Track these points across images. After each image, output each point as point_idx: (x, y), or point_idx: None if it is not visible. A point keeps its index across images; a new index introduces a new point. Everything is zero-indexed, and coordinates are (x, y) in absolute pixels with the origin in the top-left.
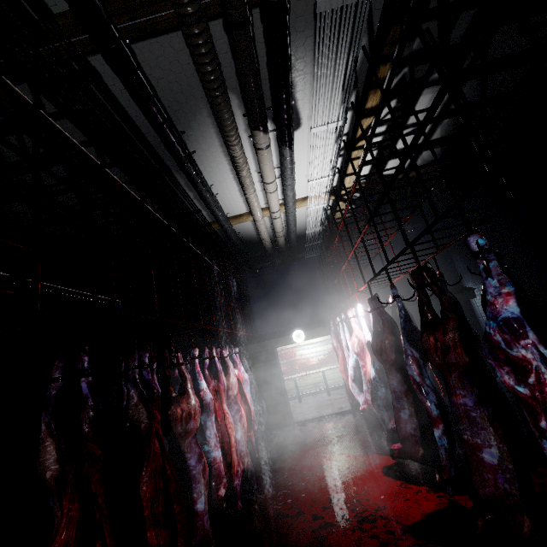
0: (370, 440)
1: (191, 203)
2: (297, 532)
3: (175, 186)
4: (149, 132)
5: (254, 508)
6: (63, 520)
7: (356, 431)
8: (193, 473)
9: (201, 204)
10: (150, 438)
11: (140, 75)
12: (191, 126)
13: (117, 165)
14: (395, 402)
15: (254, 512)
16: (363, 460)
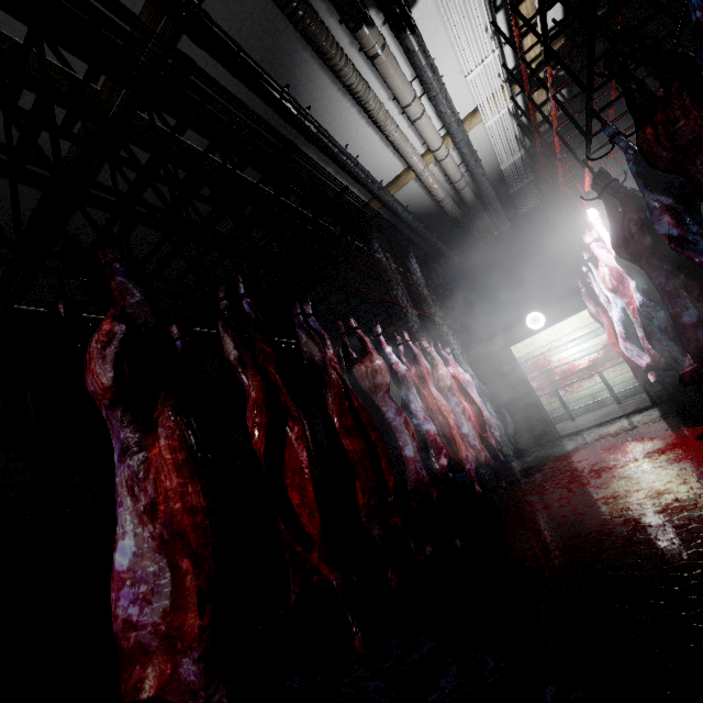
0: (680, 420)
1: (334, 181)
2: (554, 503)
3: (308, 164)
4: (257, 106)
5: (502, 500)
6: (251, 388)
7: (658, 419)
8: (393, 424)
9: (346, 180)
10: (327, 370)
11: (219, 33)
12: (293, 74)
13: (247, 164)
14: (669, 309)
15: (501, 502)
16: (664, 437)
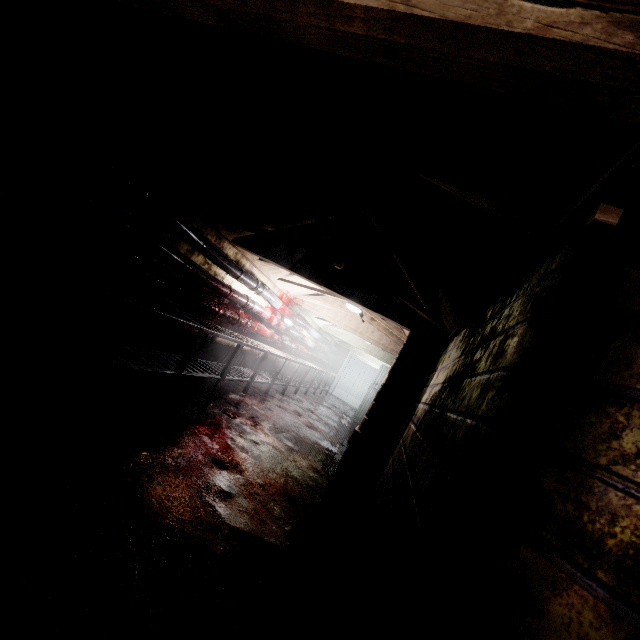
0: None
1: None
2: None
3: None
4: None
5: None
6: None
7: None
8: None
9: None
10: None
11: None
12: None
13: None
14: None
15: None
16: None
